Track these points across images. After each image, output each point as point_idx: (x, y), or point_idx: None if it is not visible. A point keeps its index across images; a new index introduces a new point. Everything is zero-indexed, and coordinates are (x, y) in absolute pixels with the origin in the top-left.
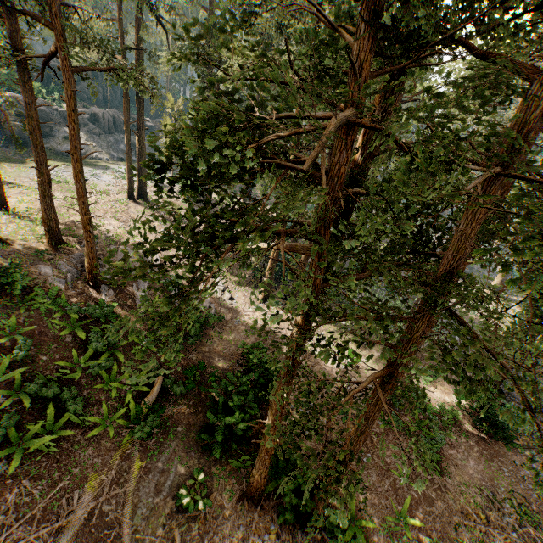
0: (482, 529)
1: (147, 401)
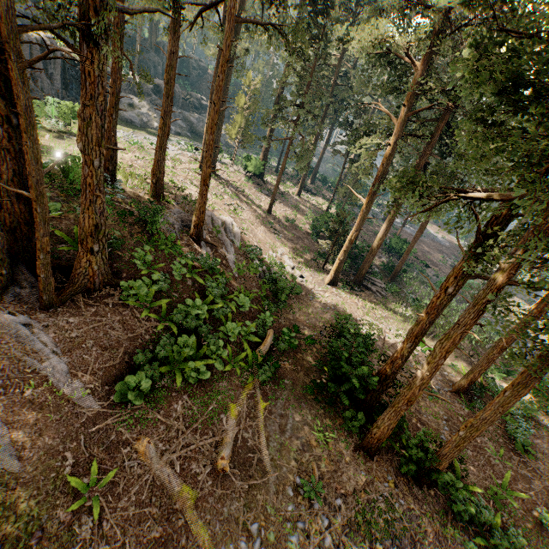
0: None
1: (261, 350)
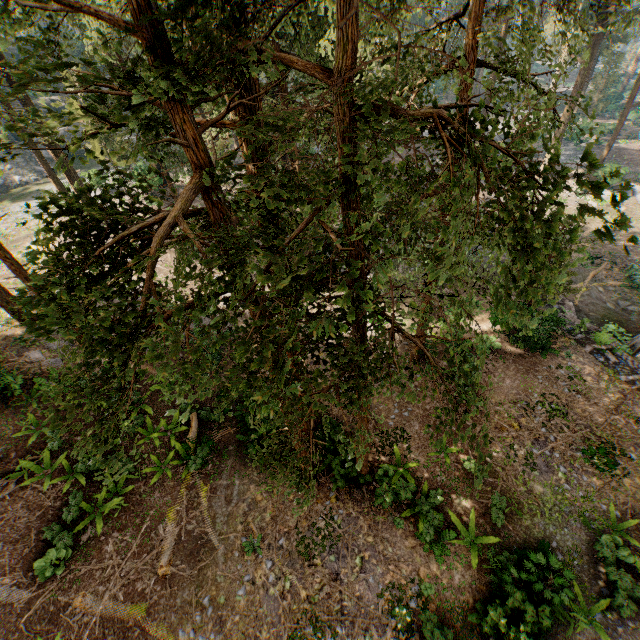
0: (514, 436)
1: (190, 438)
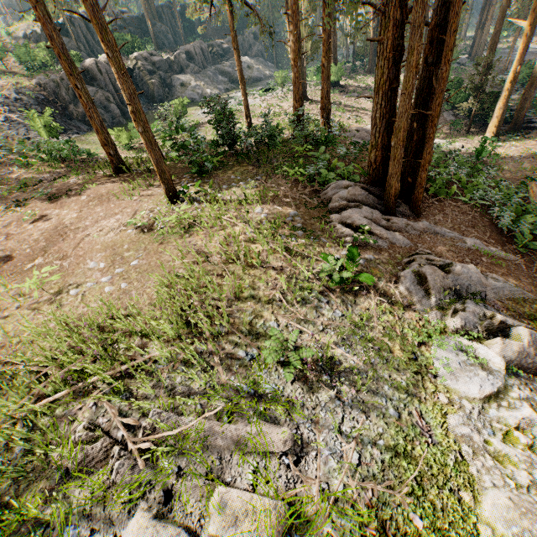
0: None
1: (532, 201)
